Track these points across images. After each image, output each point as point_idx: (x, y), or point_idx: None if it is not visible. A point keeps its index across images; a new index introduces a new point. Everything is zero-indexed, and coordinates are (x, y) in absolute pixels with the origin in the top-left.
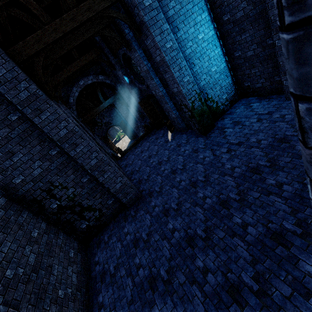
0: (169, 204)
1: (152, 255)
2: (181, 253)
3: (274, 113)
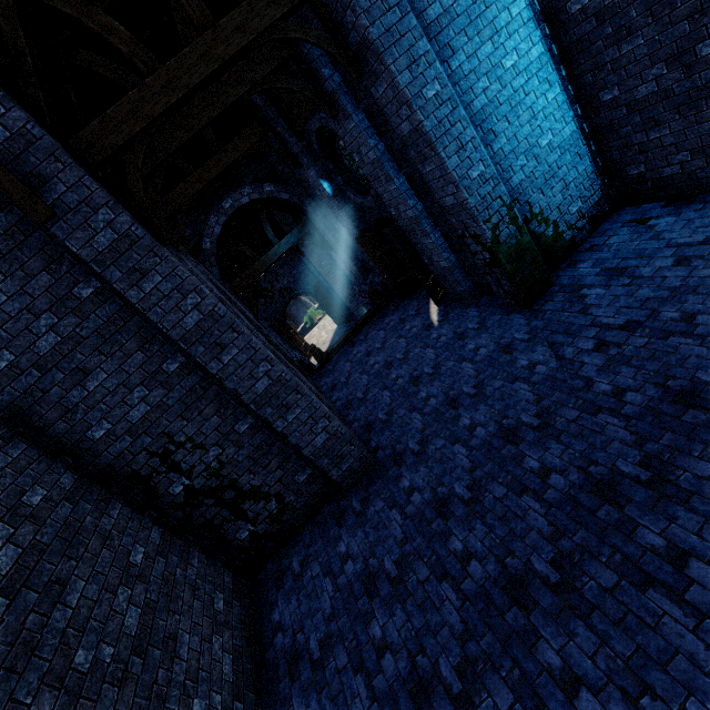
0: (449, 485)
1: (414, 619)
2: (492, 621)
3: None
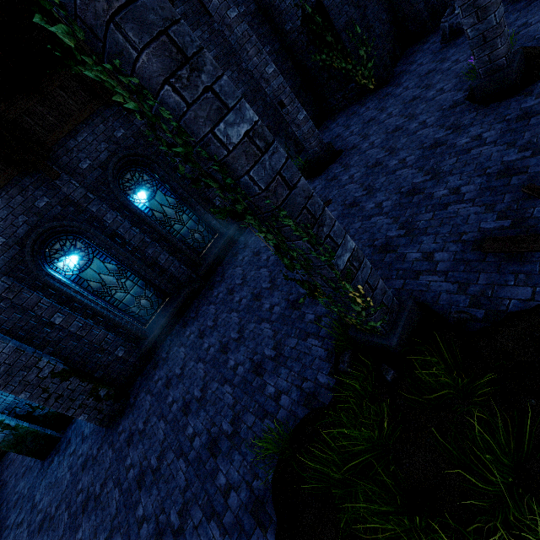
0: None
1: None
2: None
3: (84, 444)
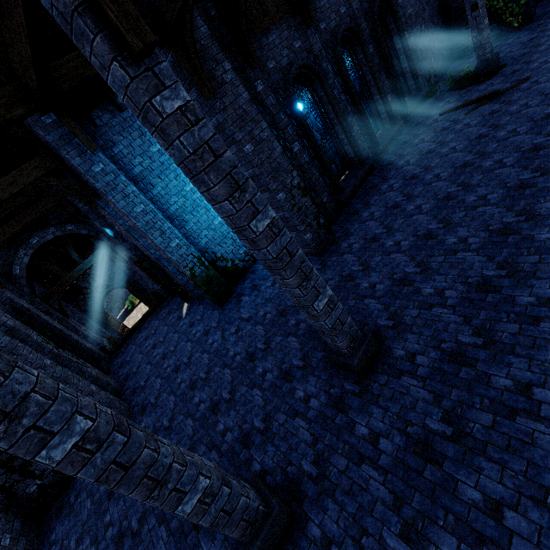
0: (162, 420)
1: (127, 503)
2: None
3: None
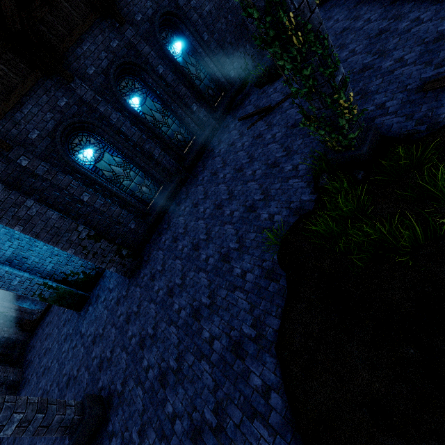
0: None
1: None
2: None
3: (112, 293)
